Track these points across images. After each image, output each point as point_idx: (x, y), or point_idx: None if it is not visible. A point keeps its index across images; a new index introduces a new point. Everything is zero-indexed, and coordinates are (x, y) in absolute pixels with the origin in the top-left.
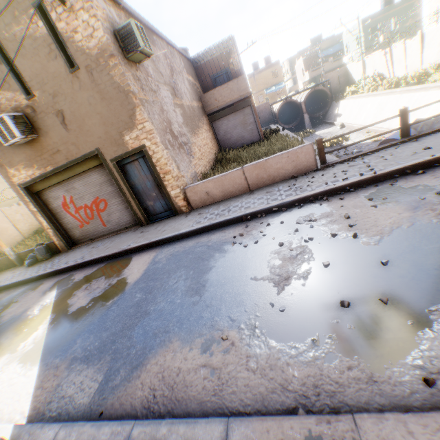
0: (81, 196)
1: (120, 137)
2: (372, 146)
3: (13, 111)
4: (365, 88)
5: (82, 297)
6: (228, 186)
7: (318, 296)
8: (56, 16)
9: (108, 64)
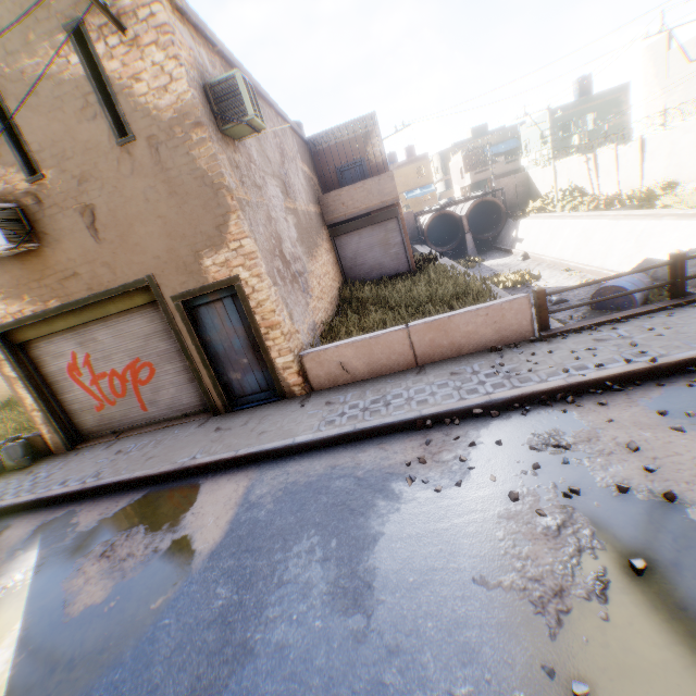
0: (107, 356)
1: (195, 259)
2: (580, 292)
3: None
4: (558, 205)
5: (94, 577)
6: (380, 356)
7: (654, 658)
8: (104, 49)
9: (189, 137)
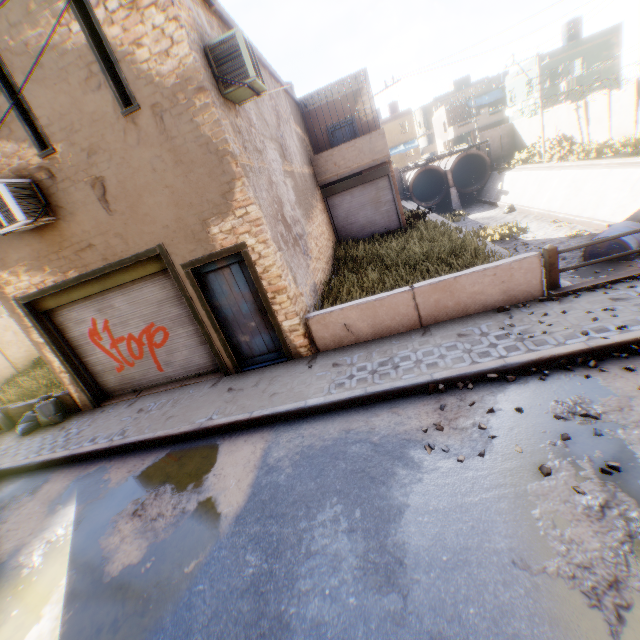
0: (123, 321)
1: (203, 227)
2: (570, 244)
3: (13, 175)
4: (545, 155)
5: (128, 536)
6: (384, 318)
7: None
8: (104, 14)
9: (192, 103)
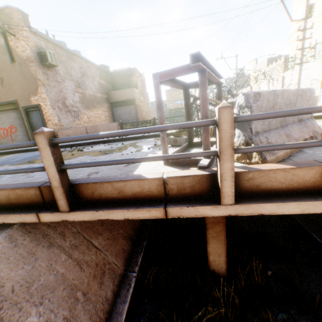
0: (4, 122)
1: (29, 97)
2: None
3: None
4: None
5: None
6: (78, 134)
7: None
8: (11, 39)
9: (30, 64)
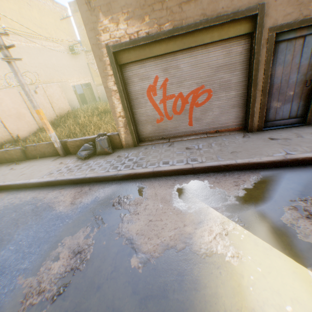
0: (179, 81)
1: None
2: None
3: None
4: None
5: None
6: None
7: None
8: None
9: None
